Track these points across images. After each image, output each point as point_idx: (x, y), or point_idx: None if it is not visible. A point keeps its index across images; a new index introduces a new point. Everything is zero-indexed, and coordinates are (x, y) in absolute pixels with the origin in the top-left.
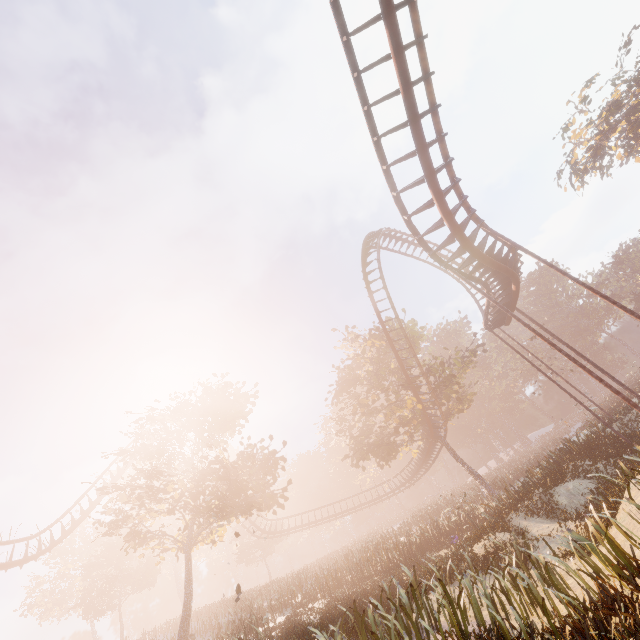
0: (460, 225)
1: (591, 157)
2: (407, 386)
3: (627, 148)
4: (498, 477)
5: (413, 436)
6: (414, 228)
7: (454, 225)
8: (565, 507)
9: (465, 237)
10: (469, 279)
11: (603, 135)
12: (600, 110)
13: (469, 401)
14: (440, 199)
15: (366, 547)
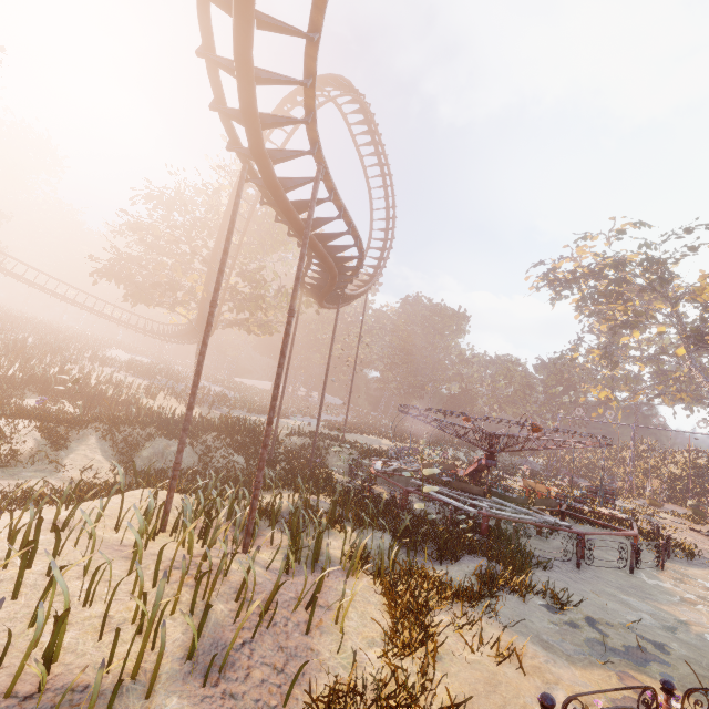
0: (275, 116)
1: (565, 278)
2: (208, 262)
3: (582, 301)
4: (238, 397)
5: (176, 306)
6: (209, 30)
7: (243, 92)
8: (139, 457)
9: (255, 134)
10: (276, 213)
11: (590, 274)
12: (614, 255)
13: (268, 332)
14: (239, 12)
15: (41, 342)
